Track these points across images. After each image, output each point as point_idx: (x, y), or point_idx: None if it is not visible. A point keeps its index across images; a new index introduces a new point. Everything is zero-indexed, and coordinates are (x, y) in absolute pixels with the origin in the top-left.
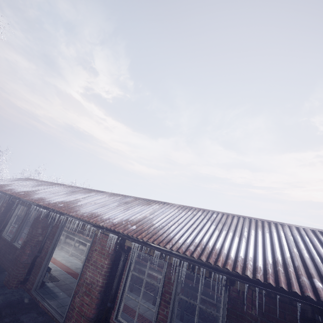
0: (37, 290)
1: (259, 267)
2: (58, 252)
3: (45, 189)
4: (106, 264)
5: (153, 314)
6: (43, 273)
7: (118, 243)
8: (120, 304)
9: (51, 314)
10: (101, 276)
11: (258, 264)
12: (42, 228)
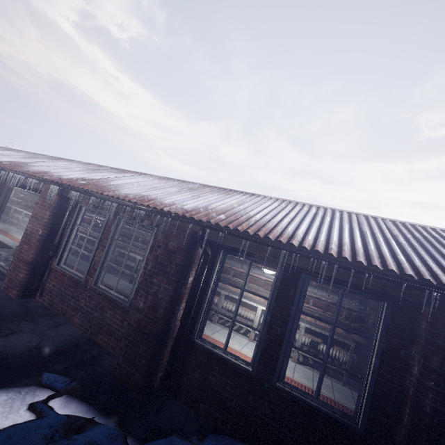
0: None
1: (181, 207)
2: None
3: None
4: (47, 215)
5: (124, 287)
6: None
7: (58, 193)
8: (64, 253)
9: None
10: (40, 226)
11: (183, 206)
12: None
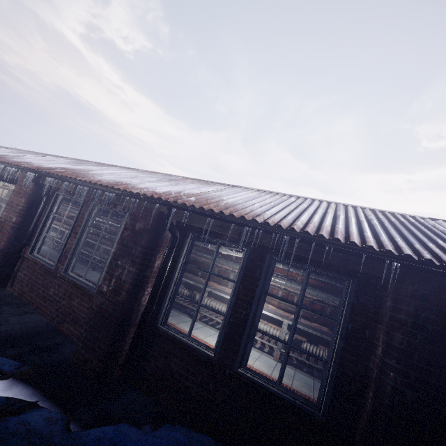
0: None
1: (152, 191)
2: None
3: None
4: (22, 202)
5: None
6: None
7: (33, 180)
8: (38, 242)
9: None
10: (15, 213)
11: (155, 190)
12: None
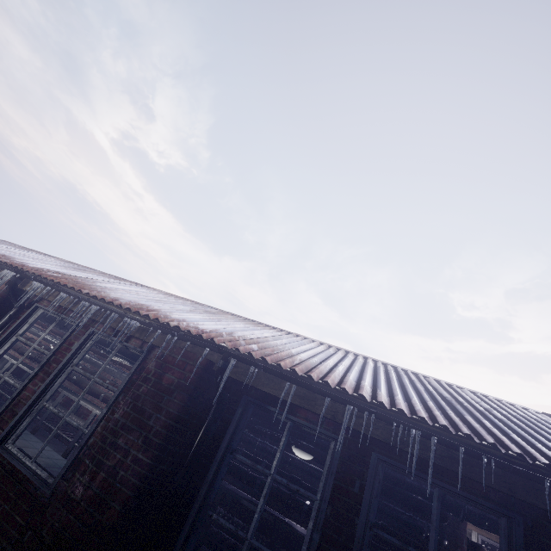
0: None
1: (195, 326)
2: None
3: None
4: None
5: (51, 463)
6: None
7: (10, 281)
8: None
9: None
10: None
11: (198, 325)
12: None
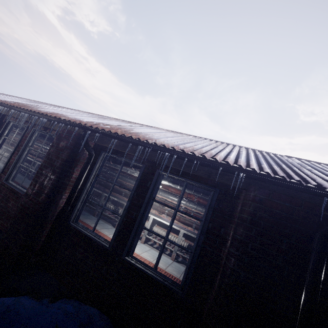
0: None
1: (78, 119)
2: None
3: None
4: None
5: None
6: None
7: None
8: None
9: None
10: None
11: (81, 119)
12: None
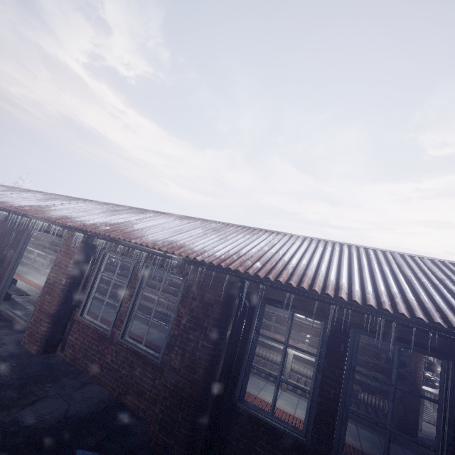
0: (0, 302)
1: (214, 255)
2: (40, 277)
3: (12, 194)
4: (71, 263)
5: (143, 332)
6: (7, 284)
7: (83, 241)
8: (87, 303)
9: (15, 320)
10: (64, 275)
11: (215, 253)
12: (2, 235)
